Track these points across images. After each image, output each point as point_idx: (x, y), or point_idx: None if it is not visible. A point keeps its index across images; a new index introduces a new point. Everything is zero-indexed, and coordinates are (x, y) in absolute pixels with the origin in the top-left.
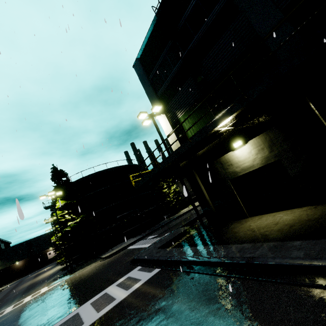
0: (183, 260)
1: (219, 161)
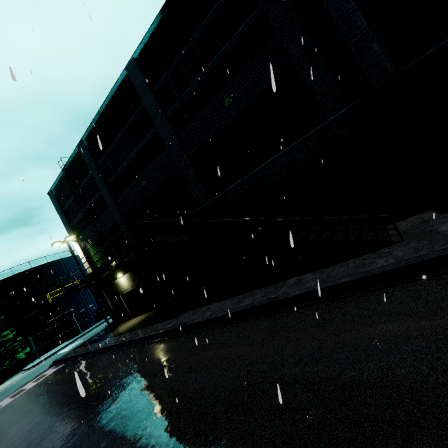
0: (76, 355)
1: (114, 283)
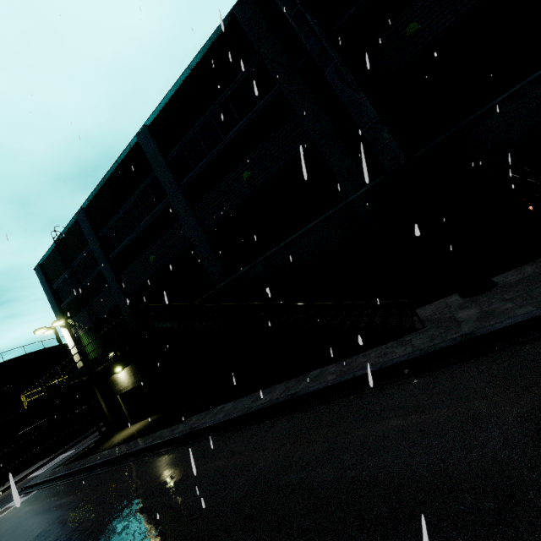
0: (55, 477)
1: (111, 379)
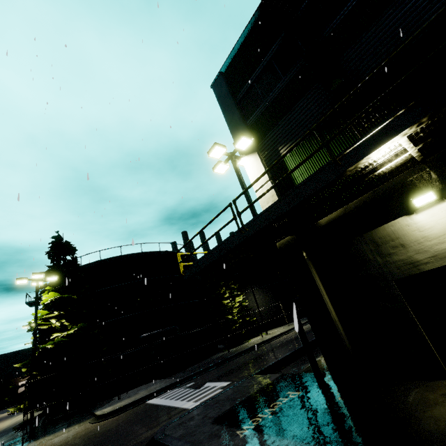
0: None
1: (369, 237)
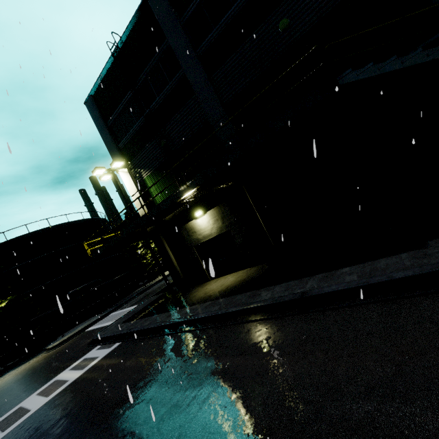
0: (143, 329)
1: (184, 228)
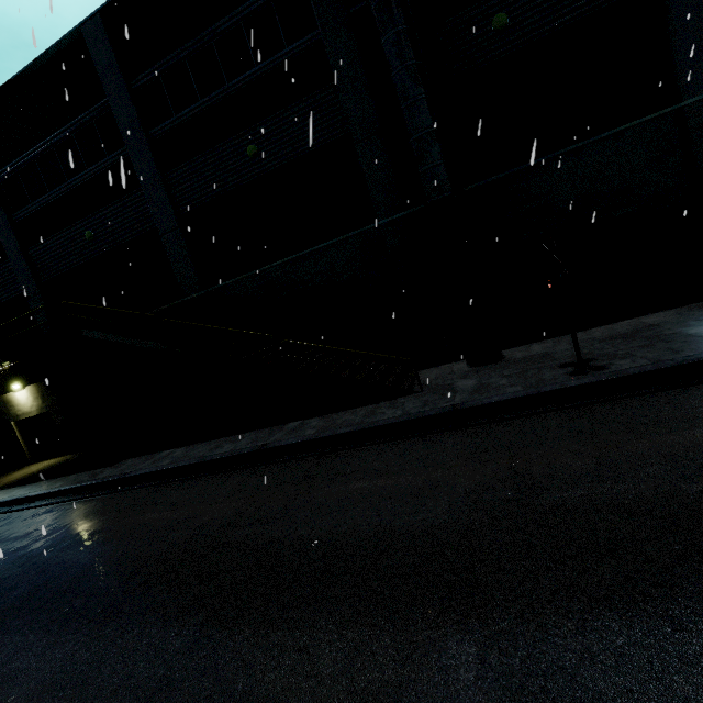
0: None
1: (2, 399)
